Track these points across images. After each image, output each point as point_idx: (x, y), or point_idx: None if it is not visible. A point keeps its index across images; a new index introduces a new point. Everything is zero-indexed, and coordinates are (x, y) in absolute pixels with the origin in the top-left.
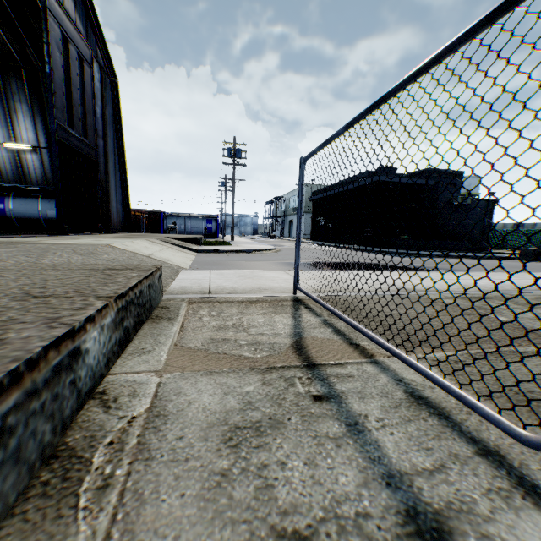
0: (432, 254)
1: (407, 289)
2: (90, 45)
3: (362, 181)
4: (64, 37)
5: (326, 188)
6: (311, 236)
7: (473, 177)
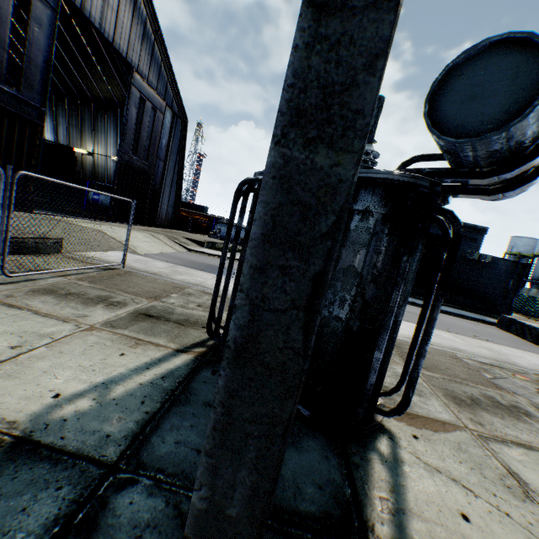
0: None
1: (199, 285)
2: (166, 99)
3: None
4: (143, 99)
5: None
6: None
7: None
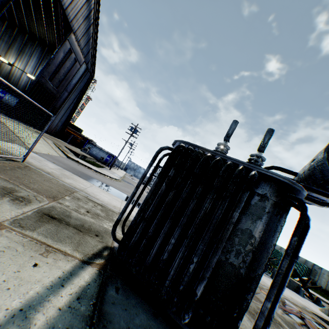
0: None
1: (83, 190)
2: (86, 58)
3: None
4: (71, 50)
5: None
6: None
7: None
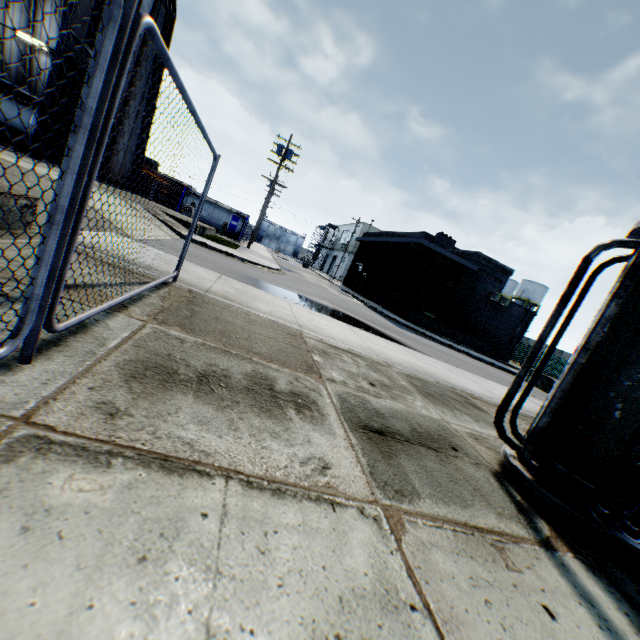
0: (437, 338)
1: (301, 325)
2: None
3: (407, 238)
4: None
5: (377, 233)
6: (344, 279)
7: (541, 285)
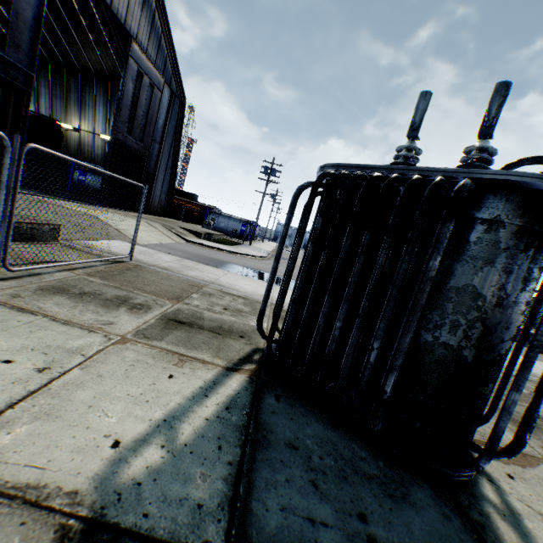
0: None
1: (214, 282)
2: (165, 76)
3: None
4: (141, 73)
5: None
6: None
7: None
